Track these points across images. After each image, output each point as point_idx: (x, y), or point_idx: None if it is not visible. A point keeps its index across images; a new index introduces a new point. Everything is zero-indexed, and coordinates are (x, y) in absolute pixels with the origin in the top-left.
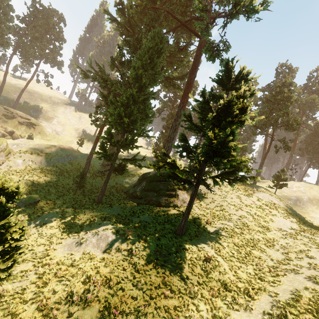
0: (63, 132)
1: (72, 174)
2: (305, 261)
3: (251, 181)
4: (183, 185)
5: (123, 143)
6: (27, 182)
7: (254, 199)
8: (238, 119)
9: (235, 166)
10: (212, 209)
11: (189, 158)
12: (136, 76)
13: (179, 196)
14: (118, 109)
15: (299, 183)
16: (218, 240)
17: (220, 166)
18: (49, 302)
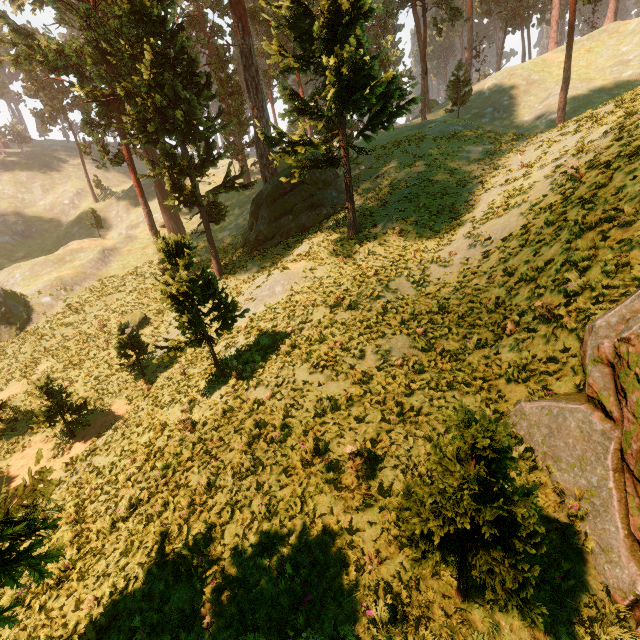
0: (32, 229)
1: (142, 272)
2: (500, 175)
3: (419, 120)
4: (326, 169)
5: (199, 160)
6: (96, 314)
7: (429, 142)
8: (357, 12)
9: (382, 97)
10: (378, 190)
11: (315, 122)
12: (129, 5)
13: (324, 199)
14: (151, 100)
15: (492, 77)
16: (401, 214)
17: (363, 109)
18: (278, 330)
